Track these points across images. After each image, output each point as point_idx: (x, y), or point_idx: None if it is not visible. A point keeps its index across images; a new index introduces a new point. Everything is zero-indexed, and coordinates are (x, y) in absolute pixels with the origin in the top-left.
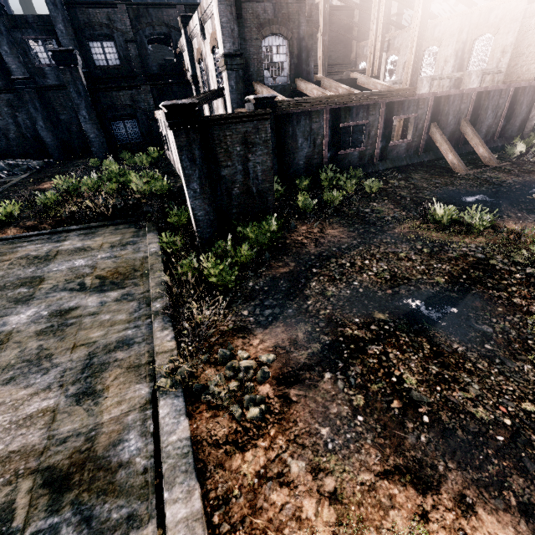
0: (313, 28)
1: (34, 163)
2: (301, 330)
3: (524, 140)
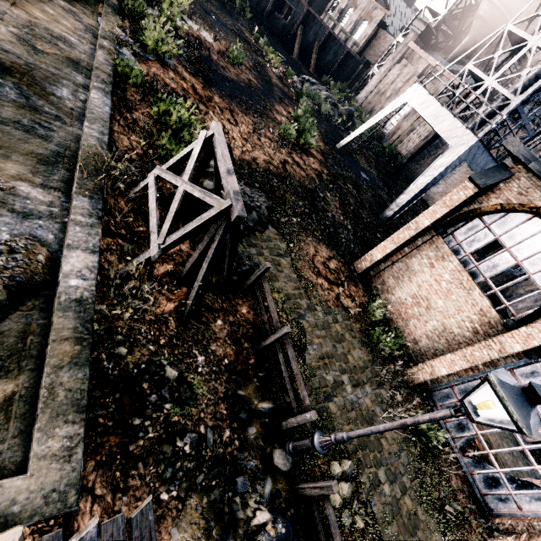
0: None
1: None
2: None
3: (337, 83)
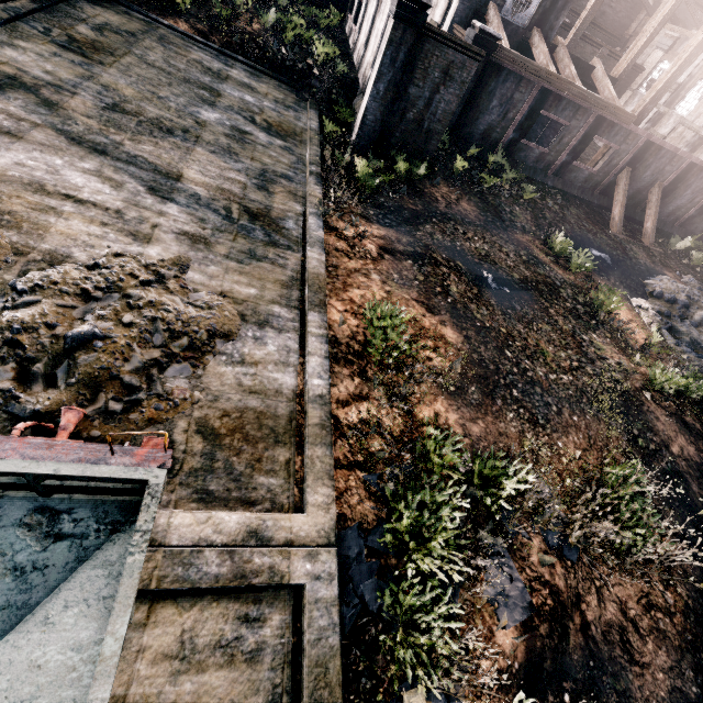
0: None
1: None
2: (406, 238)
3: (696, 242)
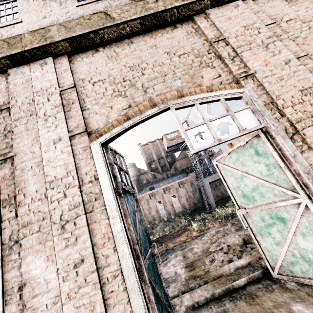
0: None
1: None
2: None
3: None
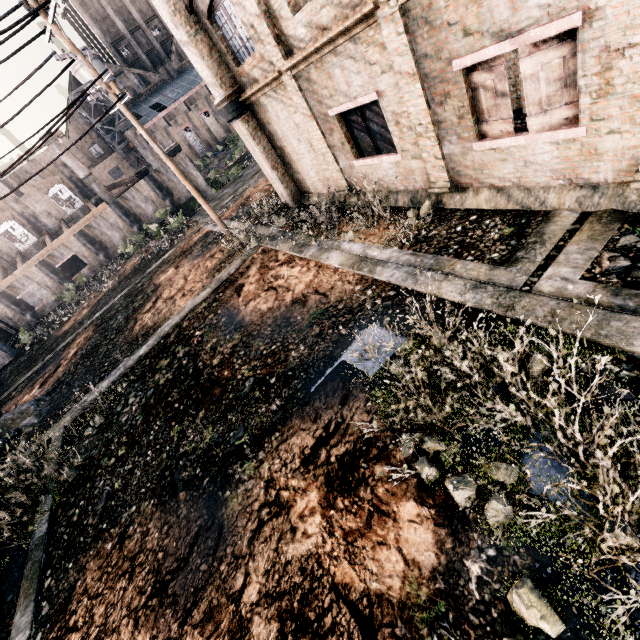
0: None
1: None
2: None
3: None
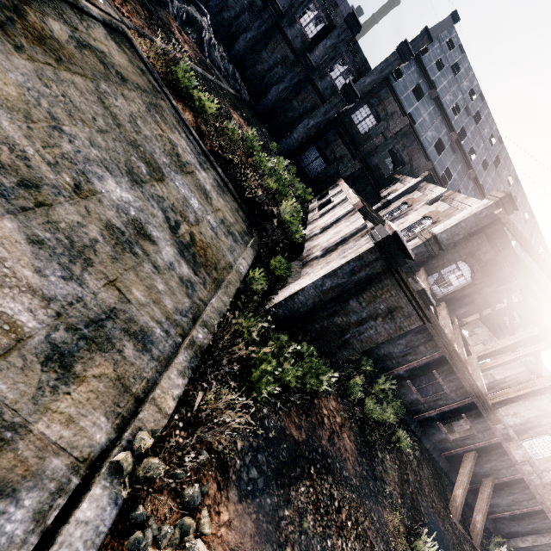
0: (492, 297)
1: (245, 93)
2: None
3: (506, 550)
